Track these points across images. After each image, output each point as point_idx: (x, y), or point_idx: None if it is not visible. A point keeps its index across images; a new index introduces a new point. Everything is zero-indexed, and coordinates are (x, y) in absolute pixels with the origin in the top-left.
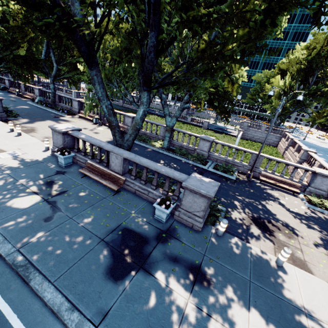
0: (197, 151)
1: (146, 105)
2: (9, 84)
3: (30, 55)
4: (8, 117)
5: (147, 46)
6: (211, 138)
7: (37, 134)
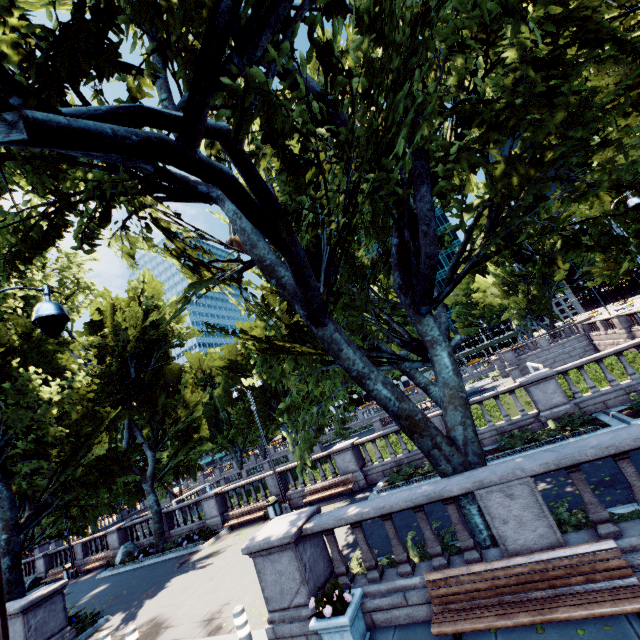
0: (545, 415)
1: (443, 340)
2: (46, 565)
3: (110, 453)
4: (76, 636)
5: (419, 217)
6: (545, 371)
7: (176, 629)
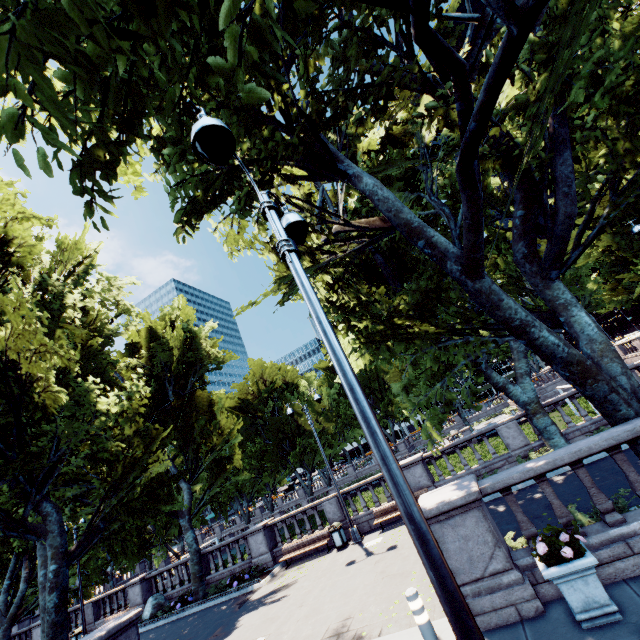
0: None
1: (577, 303)
2: None
3: (158, 476)
4: None
5: (559, 180)
6: None
7: None
